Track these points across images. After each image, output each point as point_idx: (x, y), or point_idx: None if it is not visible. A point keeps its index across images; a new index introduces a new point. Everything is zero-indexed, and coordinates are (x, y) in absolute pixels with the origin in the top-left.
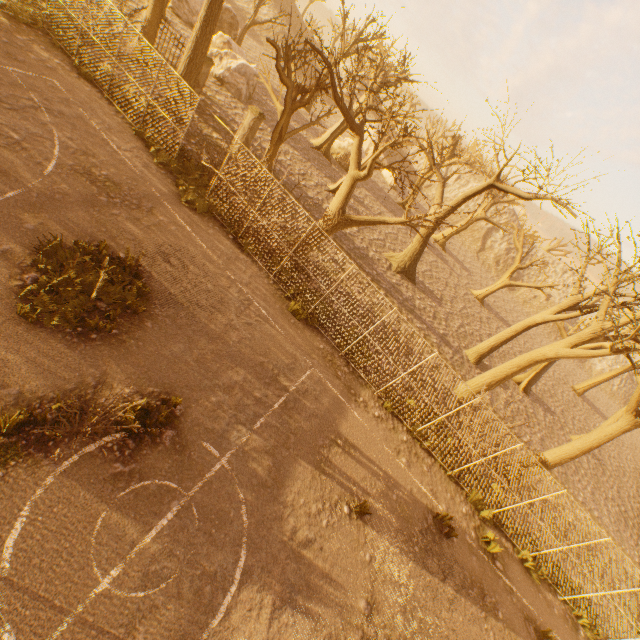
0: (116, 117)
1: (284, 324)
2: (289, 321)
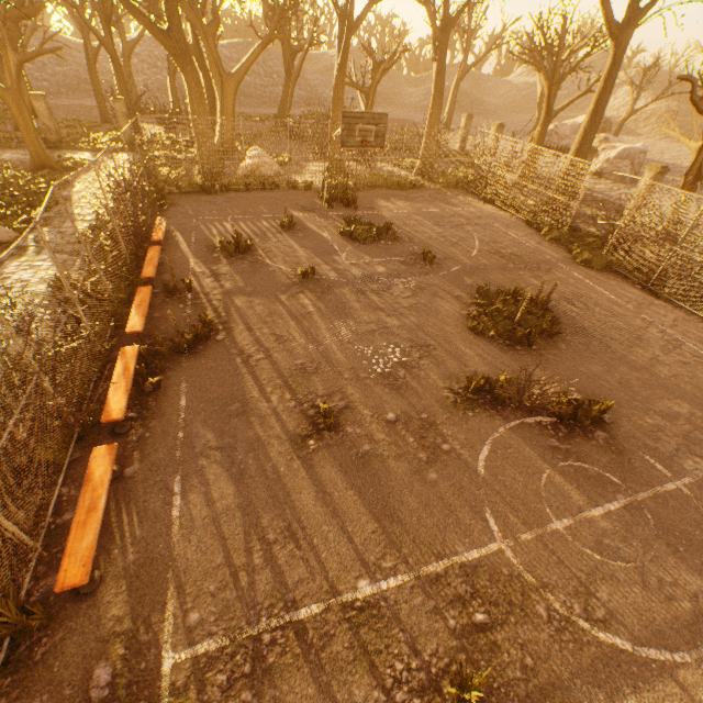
0: (511, 219)
1: None
2: None
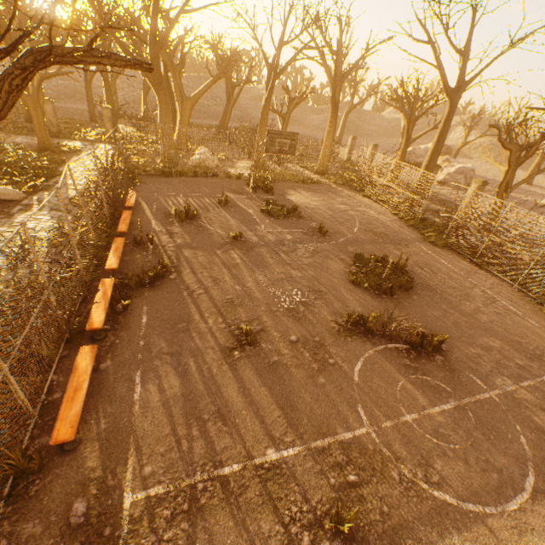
0: (381, 209)
1: (538, 321)
2: (544, 320)
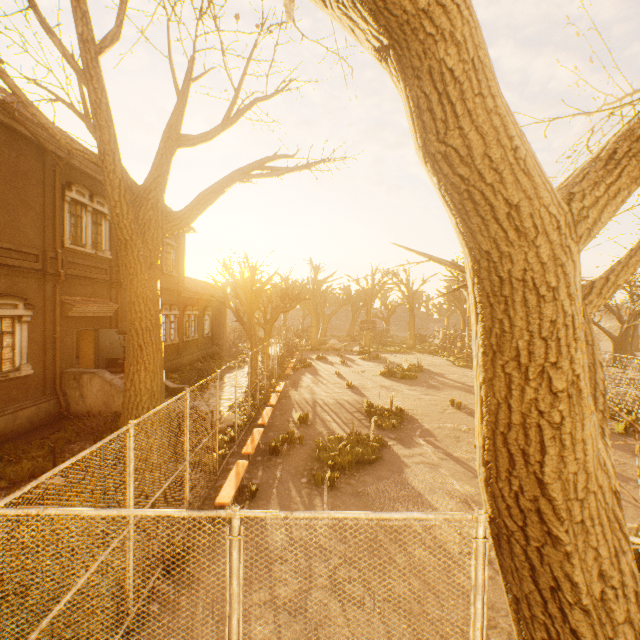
0: (440, 358)
1: None
2: None
